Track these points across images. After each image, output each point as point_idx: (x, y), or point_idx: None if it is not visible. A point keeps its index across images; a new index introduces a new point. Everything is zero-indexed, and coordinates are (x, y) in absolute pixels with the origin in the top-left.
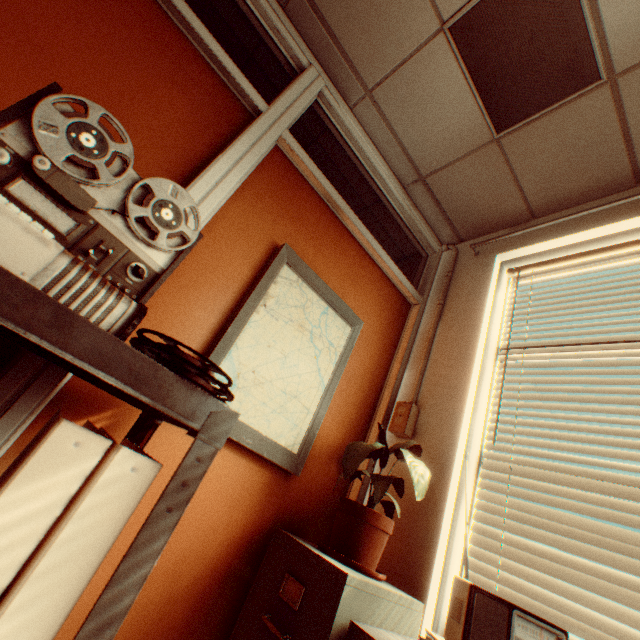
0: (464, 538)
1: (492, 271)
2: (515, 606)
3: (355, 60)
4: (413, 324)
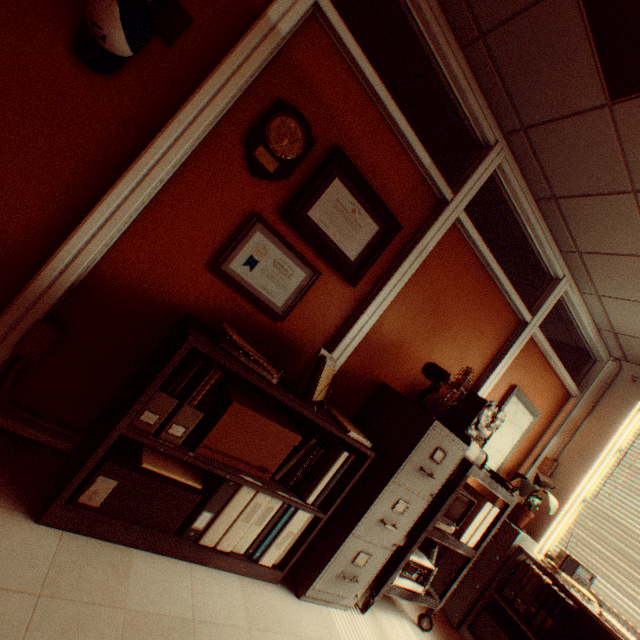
0: (568, 538)
1: (637, 402)
2: (580, 563)
3: (596, 284)
4: (568, 410)
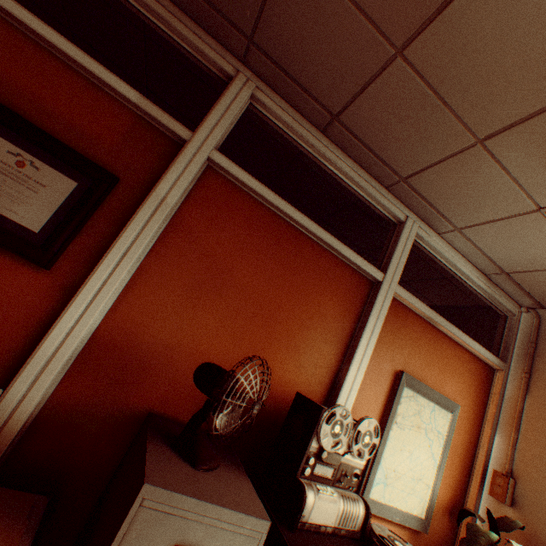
0: None
1: None
2: None
3: (447, 214)
4: (499, 391)
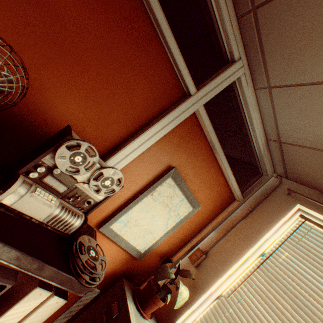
0: None
1: (288, 213)
2: None
3: (269, 67)
4: (229, 211)
